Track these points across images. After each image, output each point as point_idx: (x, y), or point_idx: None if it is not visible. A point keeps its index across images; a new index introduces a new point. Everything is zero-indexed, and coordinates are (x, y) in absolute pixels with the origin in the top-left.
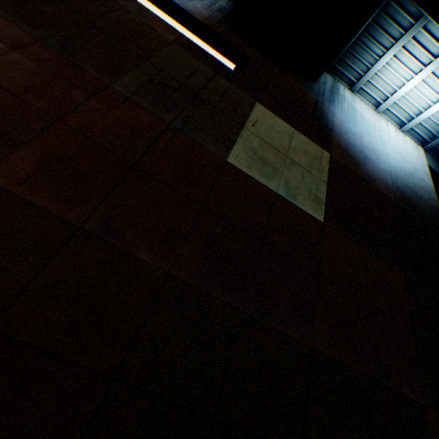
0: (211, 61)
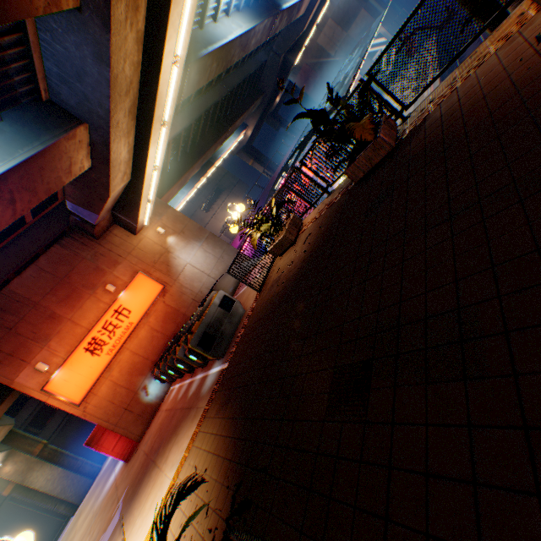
0: (364, 2)
